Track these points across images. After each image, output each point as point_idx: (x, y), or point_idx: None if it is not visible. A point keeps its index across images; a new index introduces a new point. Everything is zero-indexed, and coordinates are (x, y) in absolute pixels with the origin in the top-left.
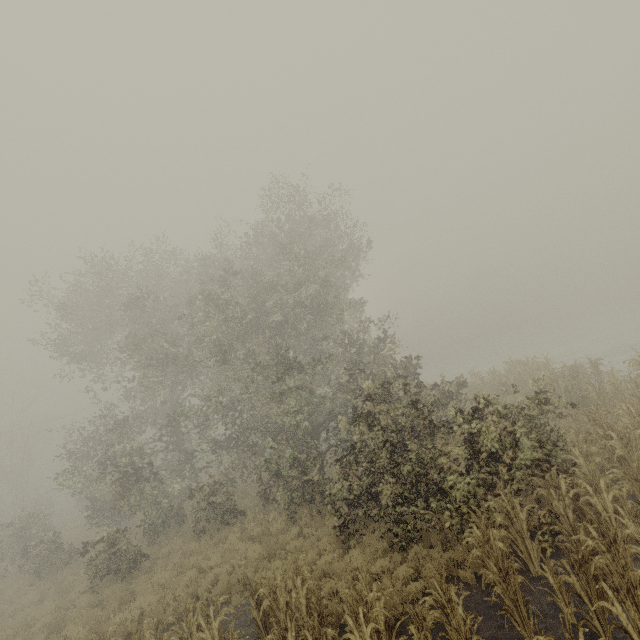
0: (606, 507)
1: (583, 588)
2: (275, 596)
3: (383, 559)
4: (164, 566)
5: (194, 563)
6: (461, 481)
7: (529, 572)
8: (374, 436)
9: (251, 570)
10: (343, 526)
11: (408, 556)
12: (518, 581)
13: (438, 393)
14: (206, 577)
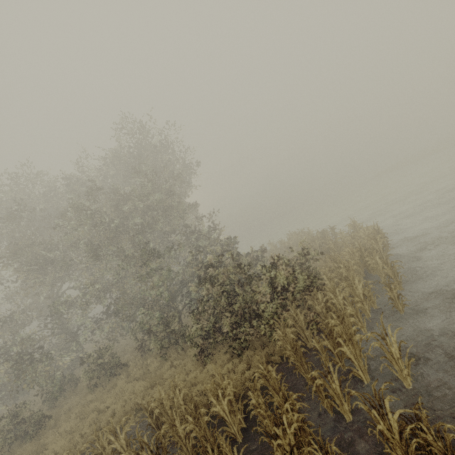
0: (340, 303)
1: (331, 345)
2: (162, 405)
3: (228, 364)
4: (67, 418)
5: (93, 408)
6: (268, 306)
7: (307, 347)
8: (215, 291)
9: (140, 398)
10: (201, 352)
11: (243, 358)
12: (302, 351)
13: (250, 258)
14: (105, 414)
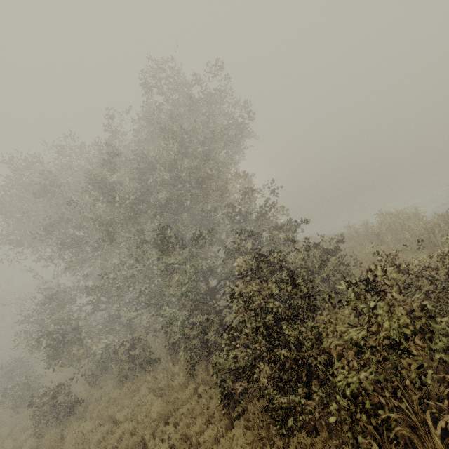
0: None
1: None
2: None
3: None
4: (92, 413)
5: (112, 414)
6: (349, 374)
7: None
8: (249, 316)
9: (149, 432)
10: (226, 400)
11: (290, 448)
12: None
13: (319, 251)
14: (116, 433)
